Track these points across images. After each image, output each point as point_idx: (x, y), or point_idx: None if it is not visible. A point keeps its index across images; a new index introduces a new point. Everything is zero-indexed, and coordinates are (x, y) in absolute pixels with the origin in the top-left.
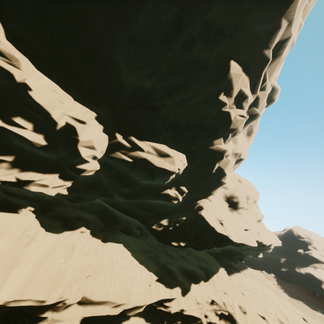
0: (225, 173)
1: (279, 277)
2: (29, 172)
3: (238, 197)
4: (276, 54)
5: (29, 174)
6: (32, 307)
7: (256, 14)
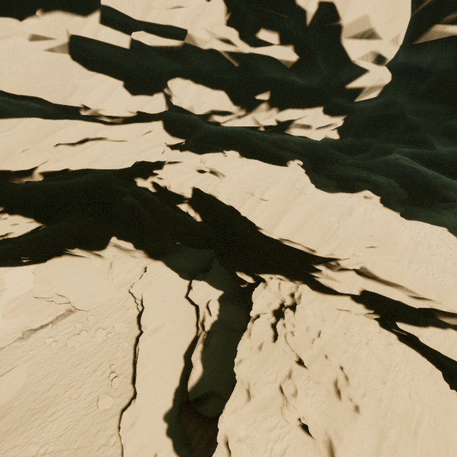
0: None
1: None
2: (287, 111)
3: None
4: None
5: (287, 113)
6: (305, 254)
7: None
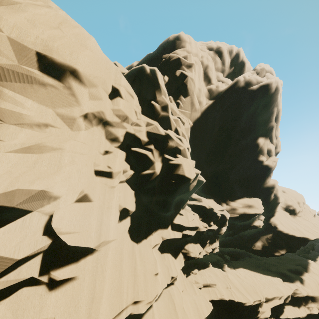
0: (279, 195)
1: None
2: (213, 244)
3: (292, 205)
4: (277, 120)
5: (214, 245)
6: (255, 306)
7: (262, 114)
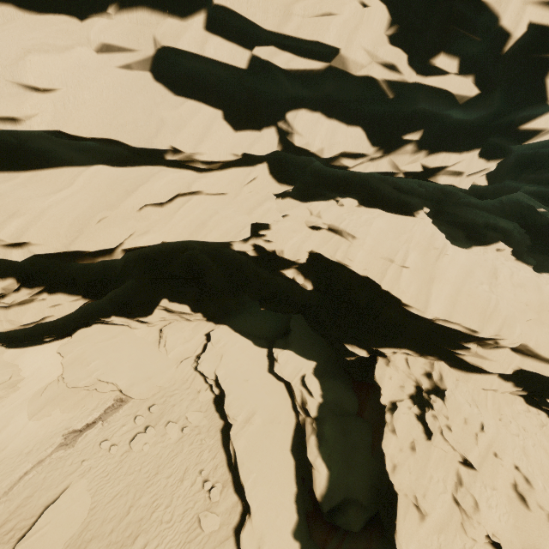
0: None
1: None
2: (439, 154)
3: None
4: None
5: (440, 158)
6: (455, 332)
7: None
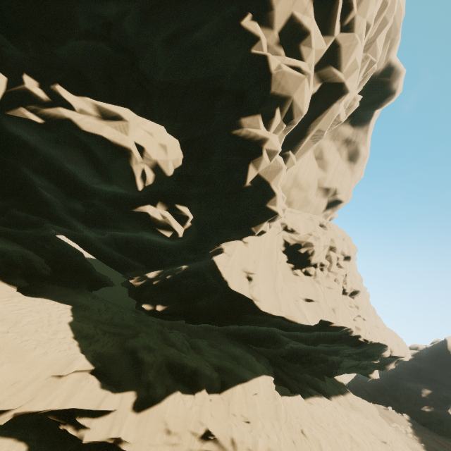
0: (272, 191)
1: (419, 421)
2: None
3: (308, 247)
4: None
5: None
6: None
7: None
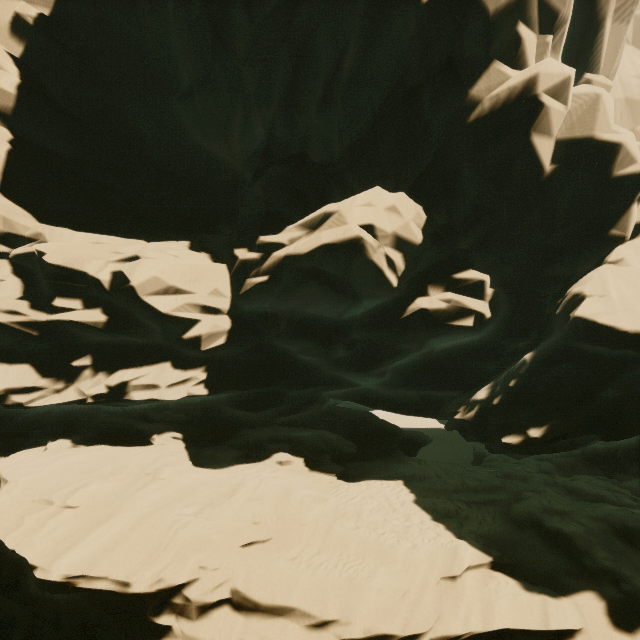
0: (607, 144)
1: None
2: (118, 372)
3: None
4: None
5: (118, 375)
6: (133, 598)
7: None
